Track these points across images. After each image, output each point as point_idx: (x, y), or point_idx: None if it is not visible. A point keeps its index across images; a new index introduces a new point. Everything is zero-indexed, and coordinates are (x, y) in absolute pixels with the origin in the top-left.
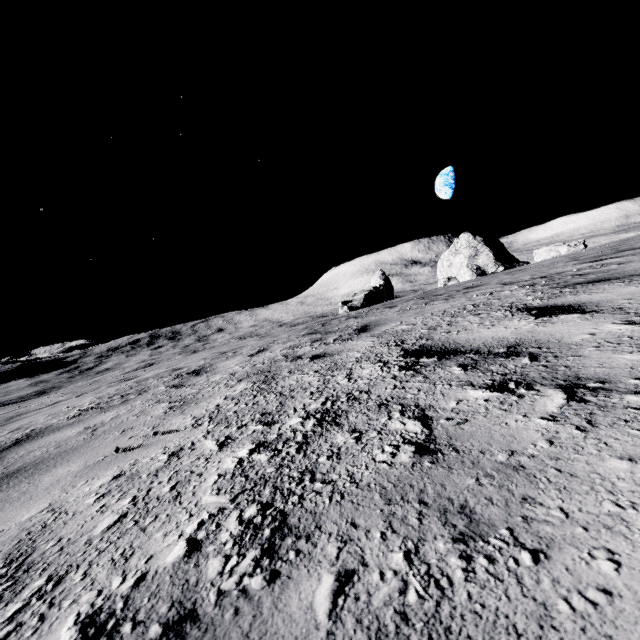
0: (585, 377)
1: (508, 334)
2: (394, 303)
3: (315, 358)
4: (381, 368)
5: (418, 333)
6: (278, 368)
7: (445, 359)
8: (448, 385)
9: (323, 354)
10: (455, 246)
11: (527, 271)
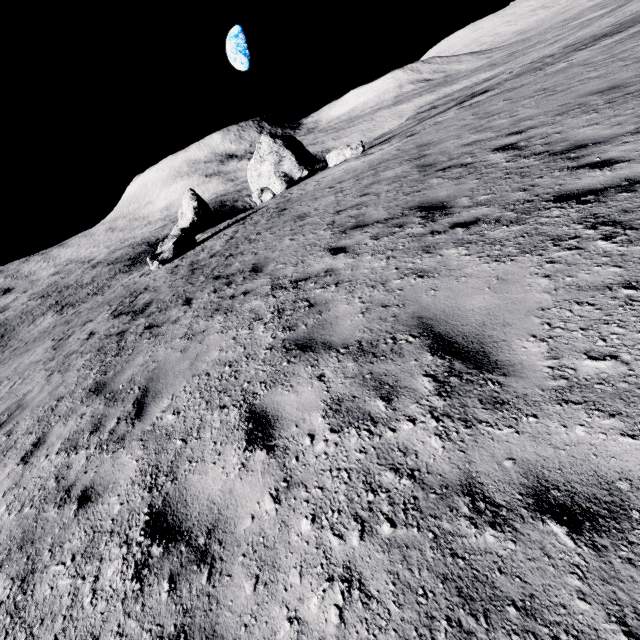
0: (217, 632)
1: (218, 492)
2: (195, 282)
3: (81, 504)
4: (122, 566)
5: (173, 451)
6: (43, 531)
7: (167, 554)
8: (149, 634)
9: (91, 491)
10: (259, 153)
11: (302, 234)
